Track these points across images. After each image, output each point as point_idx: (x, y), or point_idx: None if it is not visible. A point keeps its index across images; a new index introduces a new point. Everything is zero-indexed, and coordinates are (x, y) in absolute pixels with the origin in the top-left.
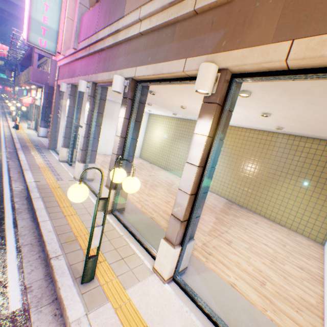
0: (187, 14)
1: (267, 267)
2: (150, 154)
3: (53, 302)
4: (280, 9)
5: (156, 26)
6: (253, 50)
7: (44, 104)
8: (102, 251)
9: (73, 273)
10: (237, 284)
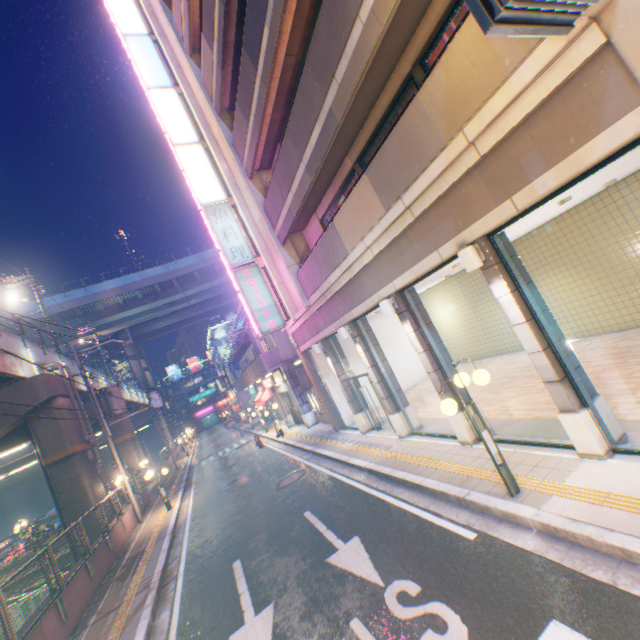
0: (410, 223)
1: None
2: (456, 349)
3: (499, 522)
4: (482, 186)
5: (387, 244)
6: (486, 217)
7: (292, 385)
8: None
9: (496, 495)
10: None
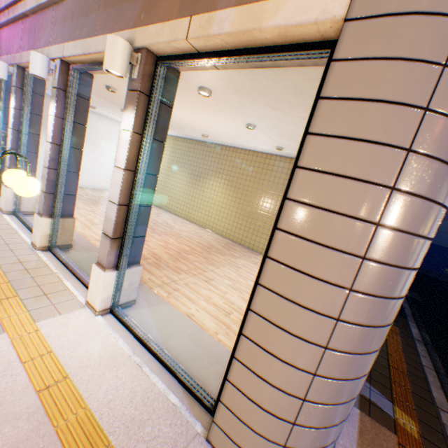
0: None
1: (244, 300)
2: None
3: None
4: None
5: None
6: (164, 26)
7: None
8: (16, 288)
9: None
10: (196, 315)
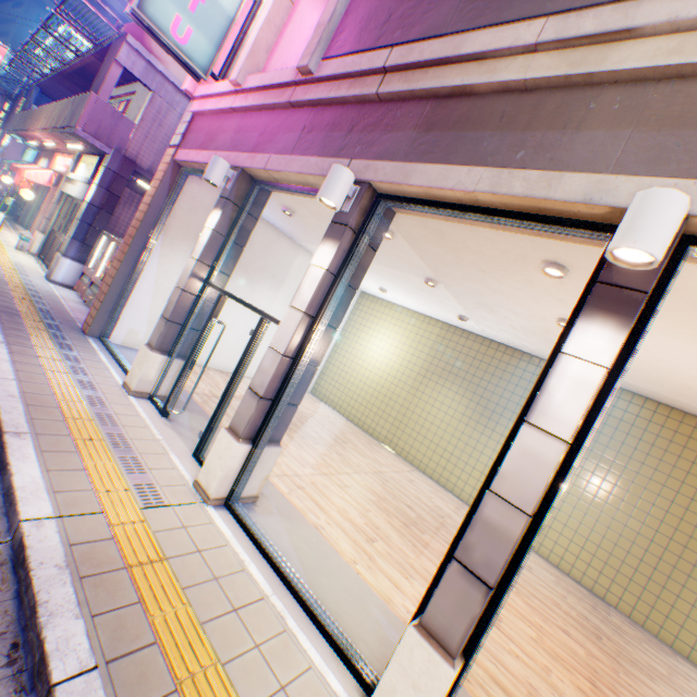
0: None
1: None
2: (349, 392)
3: None
4: None
5: None
6: None
7: (96, 199)
8: None
9: None
10: None
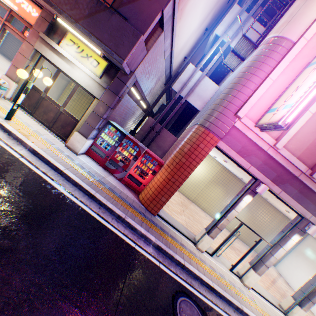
0: None
1: None
2: None
3: None
4: None
5: None
6: None
7: (113, 103)
8: None
9: None
10: None
